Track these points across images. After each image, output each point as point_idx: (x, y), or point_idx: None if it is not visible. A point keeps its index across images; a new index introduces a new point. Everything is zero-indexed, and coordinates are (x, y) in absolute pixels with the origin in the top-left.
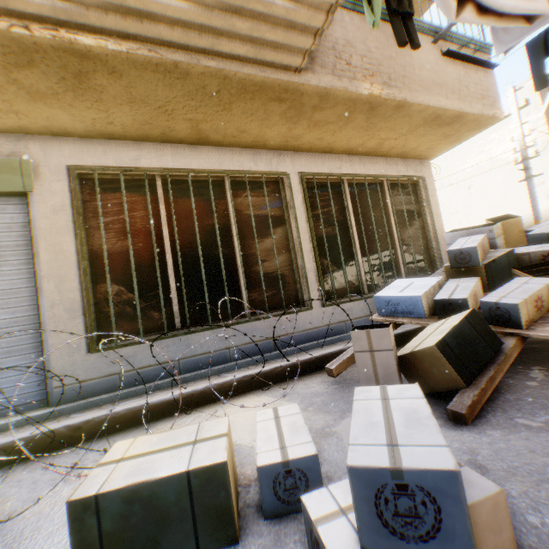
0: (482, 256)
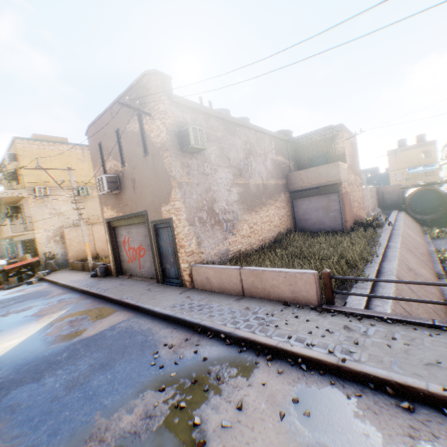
0: None
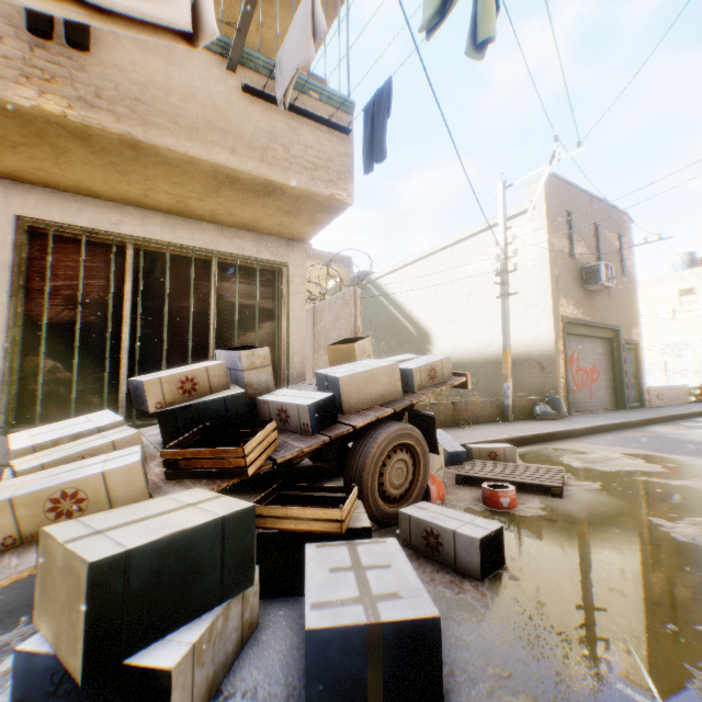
0: (180, 396)
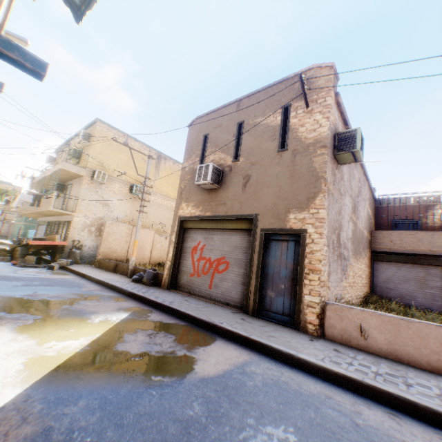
0: None
